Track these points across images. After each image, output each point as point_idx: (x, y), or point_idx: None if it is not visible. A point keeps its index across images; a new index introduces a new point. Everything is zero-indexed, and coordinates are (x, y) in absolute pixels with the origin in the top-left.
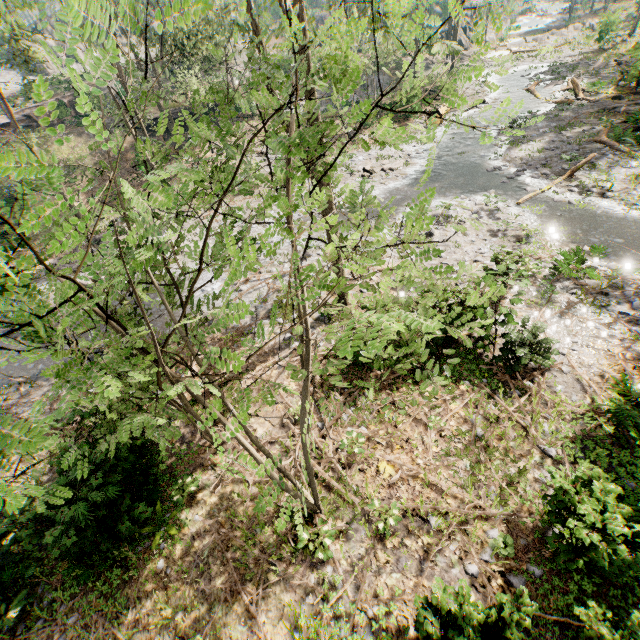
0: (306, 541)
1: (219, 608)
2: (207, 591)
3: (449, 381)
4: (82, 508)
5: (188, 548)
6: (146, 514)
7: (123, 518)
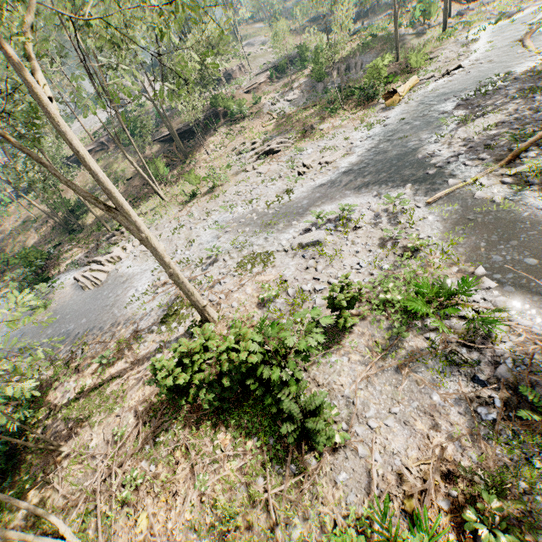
0: None
1: None
2: None
3: (236, 434)
4: None
5: None
6: None
7: None
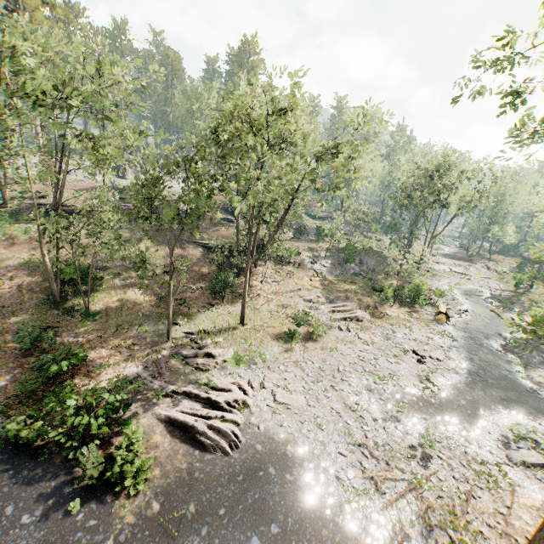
0: None
1: None
2: None
3: None
4: None
5: None
6: None
7: None
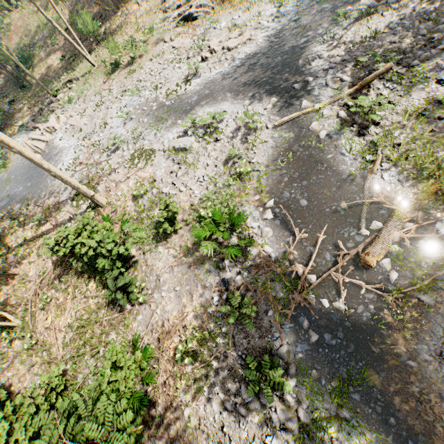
0: (3, 336)
1: None
2: None
3: (96, 286)
4: None
5: None
6: None
7: None
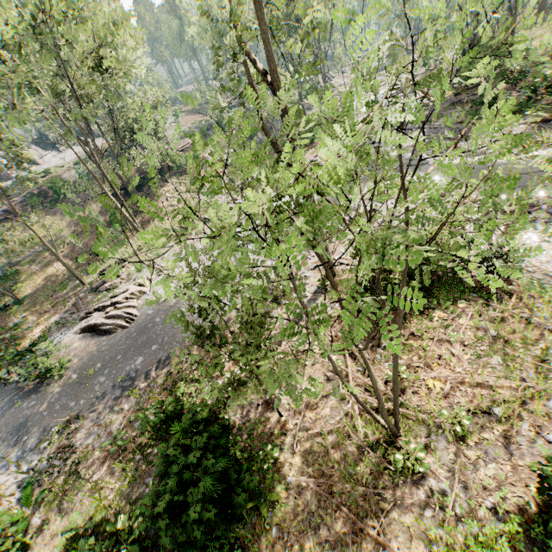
0: (402, 461)
1: (351, 550)
2: (332, 539)
3: (449, 303)
4: (207, 485)
5: (294, 509)
6: (252, 484)
7: (236, 491)
